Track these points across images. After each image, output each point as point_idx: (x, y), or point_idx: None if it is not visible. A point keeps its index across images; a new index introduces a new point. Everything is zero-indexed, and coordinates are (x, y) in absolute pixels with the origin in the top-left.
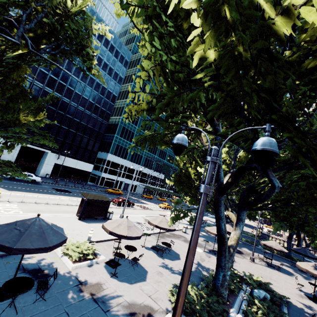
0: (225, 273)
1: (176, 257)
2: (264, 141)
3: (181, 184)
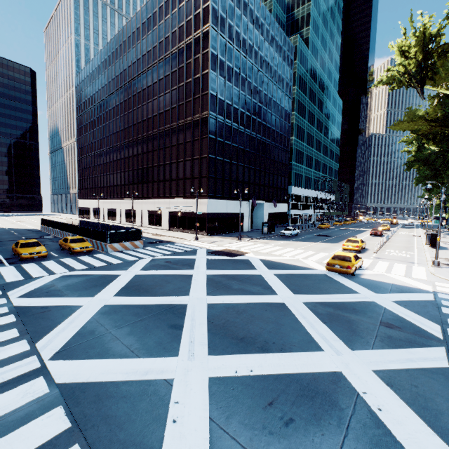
0: None
1: None
2: None
3: None
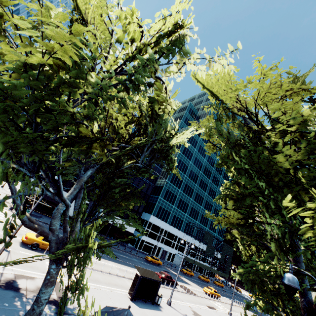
0: None
1: None
2: None
3: (249, 282)
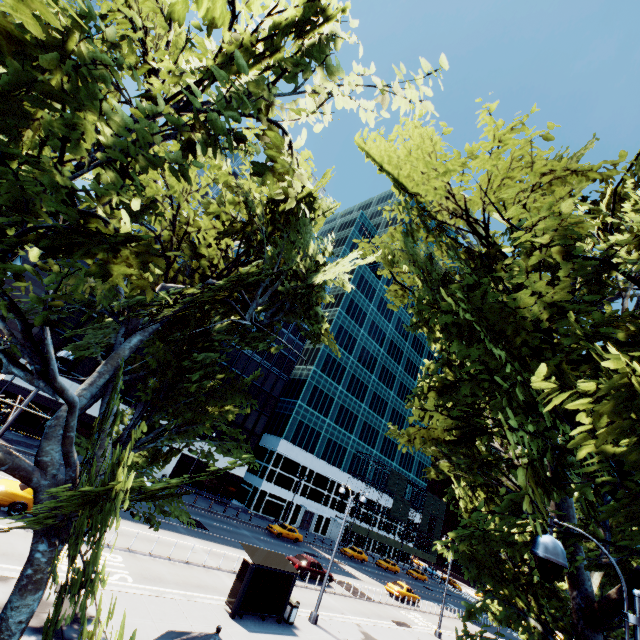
0: None
1: None
2: None
3: (472, 564)
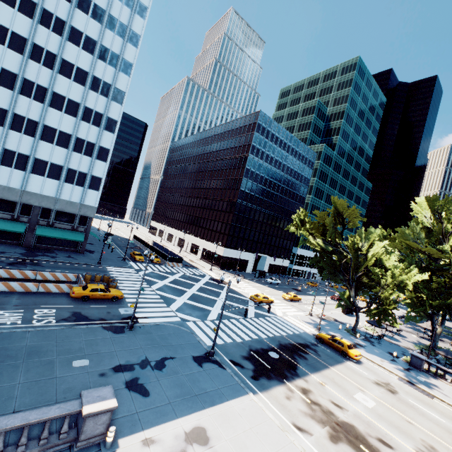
0: (435, 343)
1: (404, 337)
2: (447, 317)
3: (408, 304)
